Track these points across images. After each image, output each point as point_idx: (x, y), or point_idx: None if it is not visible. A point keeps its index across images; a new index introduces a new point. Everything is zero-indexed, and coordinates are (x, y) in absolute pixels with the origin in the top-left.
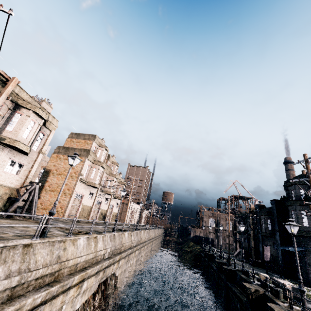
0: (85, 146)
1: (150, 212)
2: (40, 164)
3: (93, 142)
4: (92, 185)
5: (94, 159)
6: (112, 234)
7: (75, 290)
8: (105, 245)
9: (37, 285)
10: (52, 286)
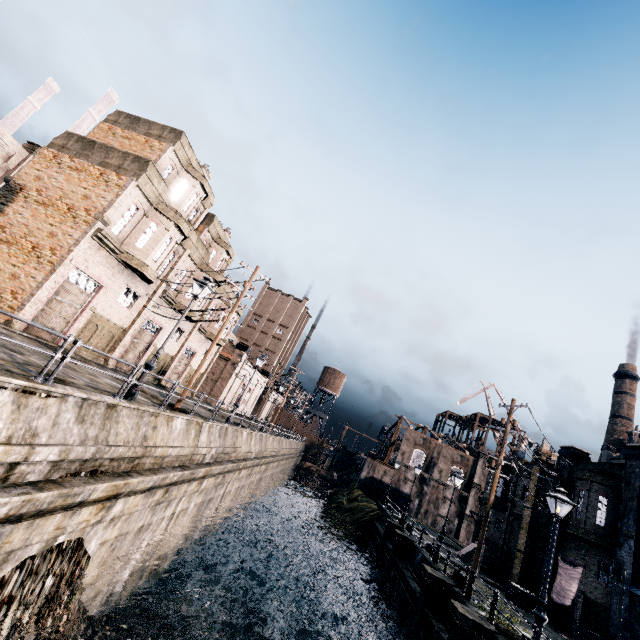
0: (142, 153)
1: (282, 394)
2: None
3: (167, 148)
4: (134, 267)
5: (160, 198)
6: (101, 400)
7: None
8: (33, 428)
9: None
10: None
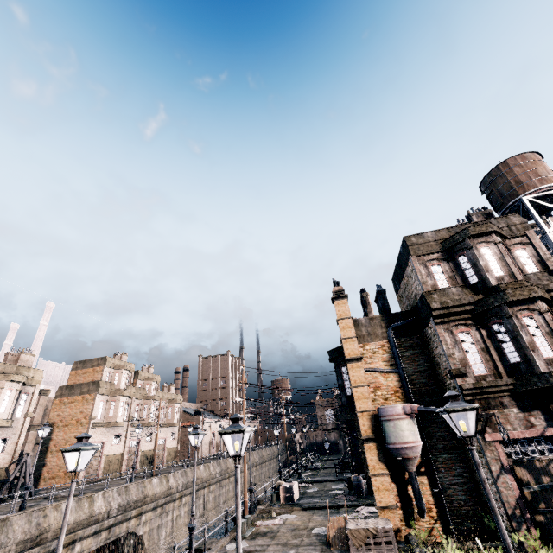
0: (94, 376)
1: None
2: (47, 413)
3: (103, 368)
4: (113, 426)
5: (110, 390)
6: (122, 486)
7: (63, 552)
8: (109, 501)
9: (19, 550)
10: (32, 549)
